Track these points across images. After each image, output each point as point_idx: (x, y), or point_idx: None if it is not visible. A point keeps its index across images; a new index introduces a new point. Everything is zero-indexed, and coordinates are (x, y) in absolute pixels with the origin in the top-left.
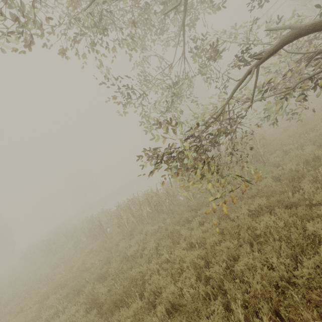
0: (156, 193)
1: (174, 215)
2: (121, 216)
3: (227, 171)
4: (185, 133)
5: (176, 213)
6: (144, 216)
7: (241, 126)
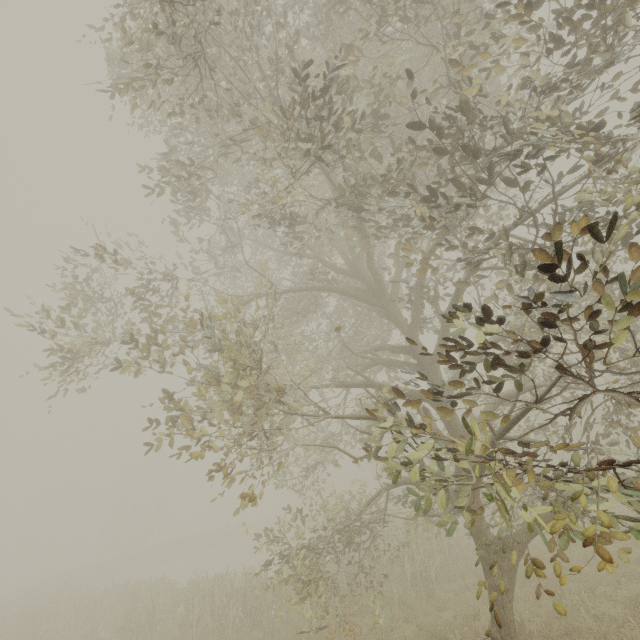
0: (262, 583)
1: (273, 638)
2: (193, 605)
3: (377, 586)
4: (315, 515)
5: (278, 635)
6: (228, 621)
7: (379, 531)
